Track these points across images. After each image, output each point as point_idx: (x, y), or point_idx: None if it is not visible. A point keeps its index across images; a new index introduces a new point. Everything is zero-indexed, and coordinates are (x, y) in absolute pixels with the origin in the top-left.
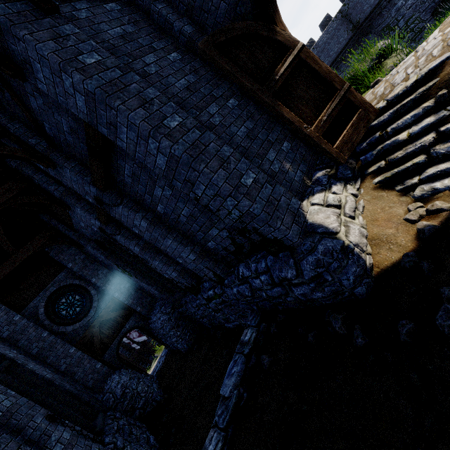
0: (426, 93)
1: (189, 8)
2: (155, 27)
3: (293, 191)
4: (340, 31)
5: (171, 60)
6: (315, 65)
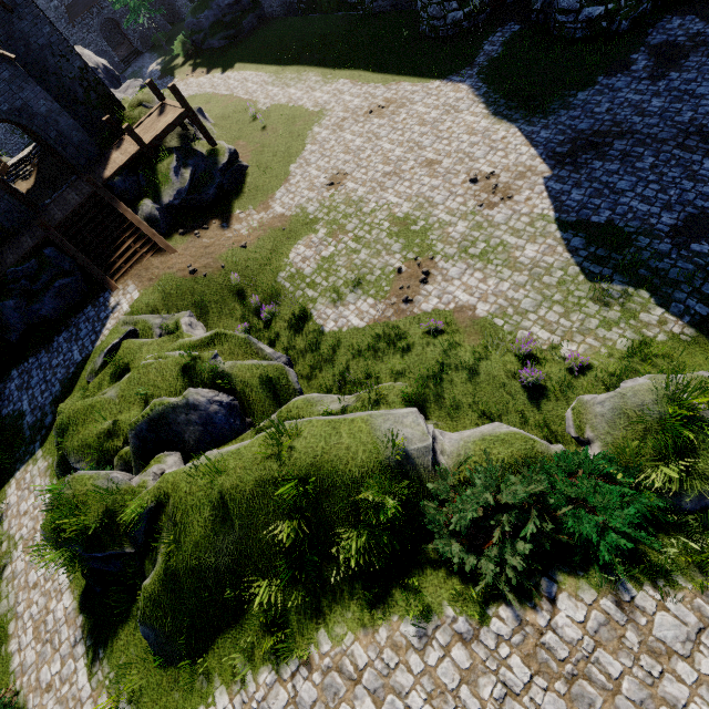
0: (22, 164)
1: None
2: None
3: None
4: None
5: None
6: None
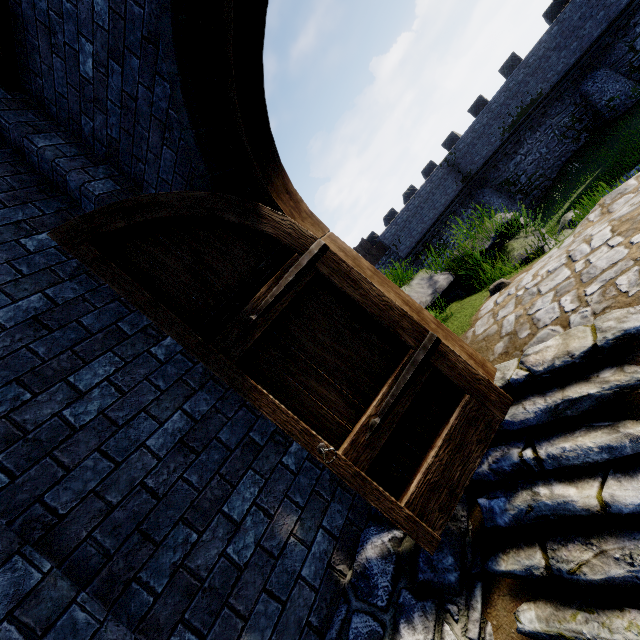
0: (629, 391)
1: (112, 151)
2: (29, 177)
3: (285, 637)
4: (447, 182)
5: (26, 249)
6: (352, 290)
